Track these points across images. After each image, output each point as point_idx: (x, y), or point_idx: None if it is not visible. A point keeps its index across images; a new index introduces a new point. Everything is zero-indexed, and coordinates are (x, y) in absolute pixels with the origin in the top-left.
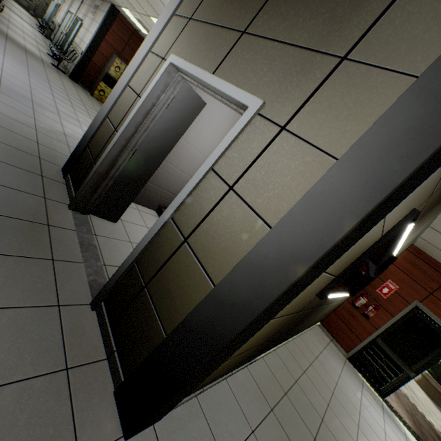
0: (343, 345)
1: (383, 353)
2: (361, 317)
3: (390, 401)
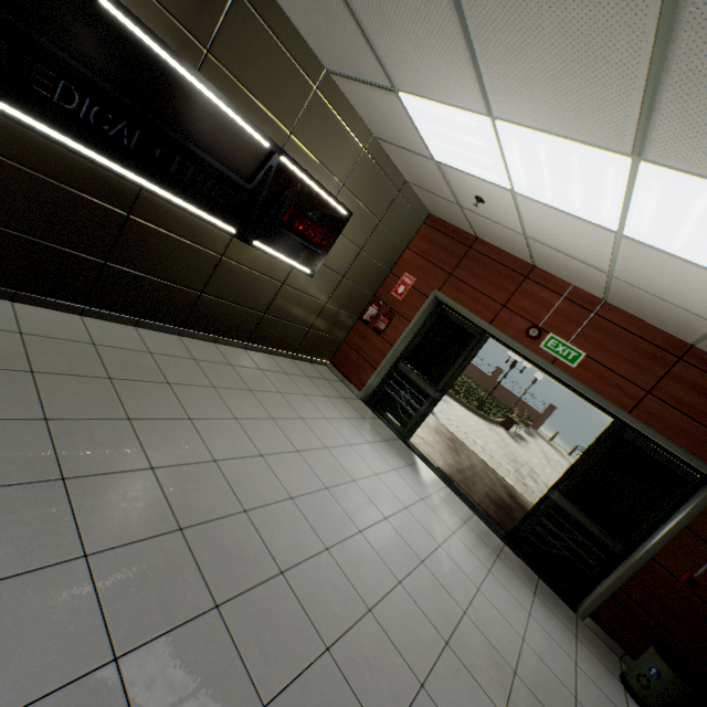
0: (356, 383)
1: (407, 380)
2: (375, 336)
3: (422, 445)
